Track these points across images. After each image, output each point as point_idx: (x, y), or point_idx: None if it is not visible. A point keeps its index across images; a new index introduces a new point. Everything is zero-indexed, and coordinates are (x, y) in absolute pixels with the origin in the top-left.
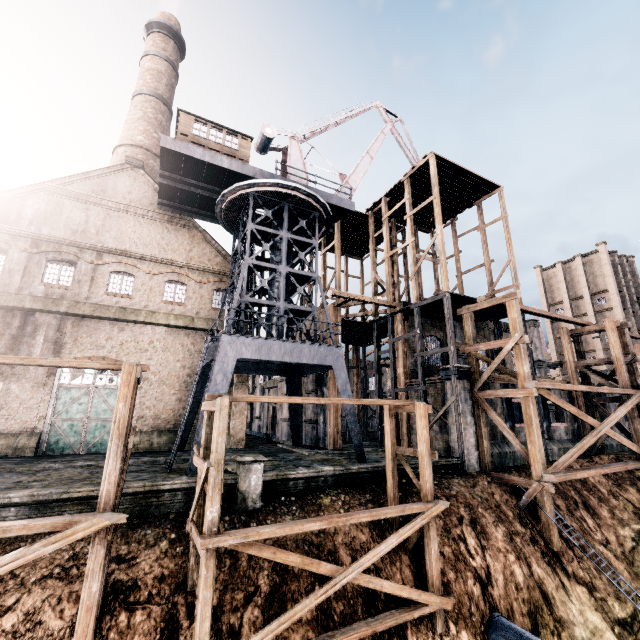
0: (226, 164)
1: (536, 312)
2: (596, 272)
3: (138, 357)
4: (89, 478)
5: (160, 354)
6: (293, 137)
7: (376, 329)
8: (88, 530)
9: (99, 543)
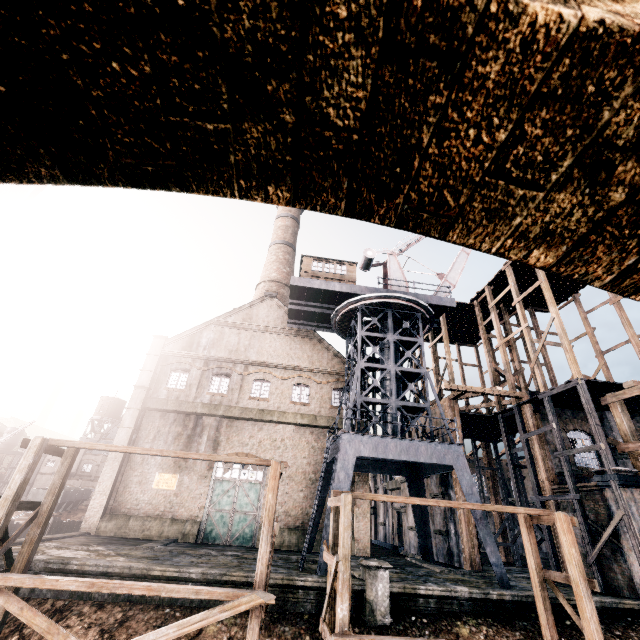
0: (338, 288)
1: None
2: None
3: (272, 454)
4: (239, 566)
5: (289, 451)
6: (391, 253)
7: (502, 423)
8: (248, 604)
9: (255, 620)
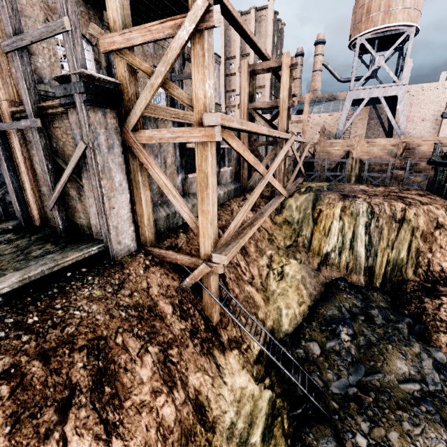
0: None
1: (228, 7)
2: (262, 30)
3: None
4: None
5: None
6: None
7: None
8: None
9: None
